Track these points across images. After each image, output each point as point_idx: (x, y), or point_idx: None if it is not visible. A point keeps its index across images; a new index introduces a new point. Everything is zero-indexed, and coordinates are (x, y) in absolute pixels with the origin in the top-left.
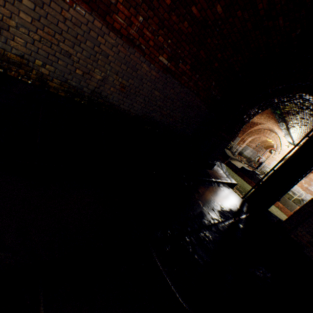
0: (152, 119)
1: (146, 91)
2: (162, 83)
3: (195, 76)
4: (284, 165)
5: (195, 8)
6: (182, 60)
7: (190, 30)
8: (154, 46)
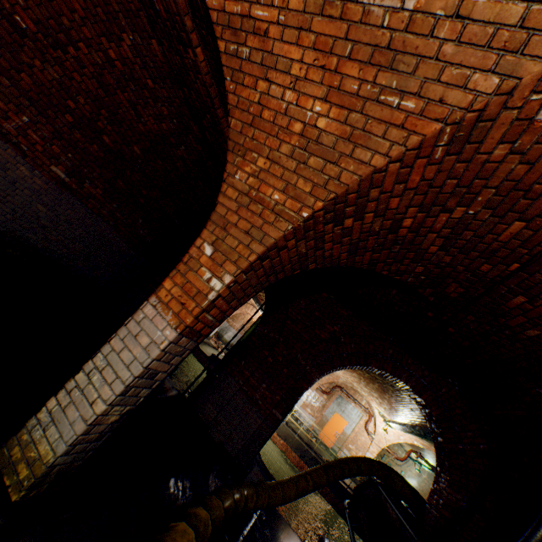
0: (27, 242)
1: (21, 199)
2: (54, 198)
3: (113, 205)
4: (238, 342)
5: (109, 138)
6: (90, 181)
7: (102, 154)
8: (44, 152)
